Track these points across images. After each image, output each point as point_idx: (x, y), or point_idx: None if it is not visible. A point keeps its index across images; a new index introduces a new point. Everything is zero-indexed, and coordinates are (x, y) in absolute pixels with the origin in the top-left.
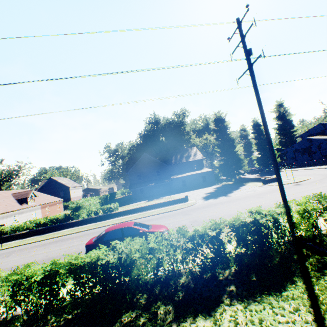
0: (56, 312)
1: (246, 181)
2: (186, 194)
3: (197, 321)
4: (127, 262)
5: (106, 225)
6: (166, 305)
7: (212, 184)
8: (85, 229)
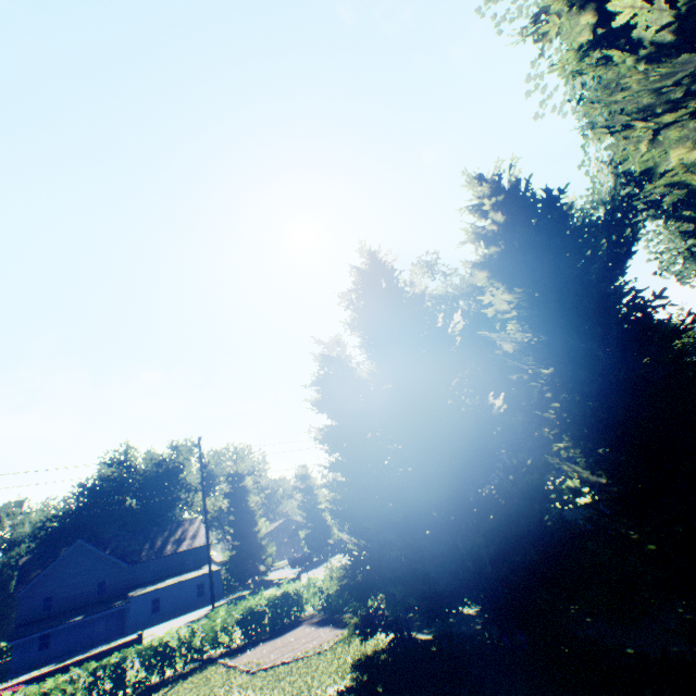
0: None
1: (268, 586)
2: (152, 630)
3: None
4: None
5: None
6: None
7: (217, 598)
8: None
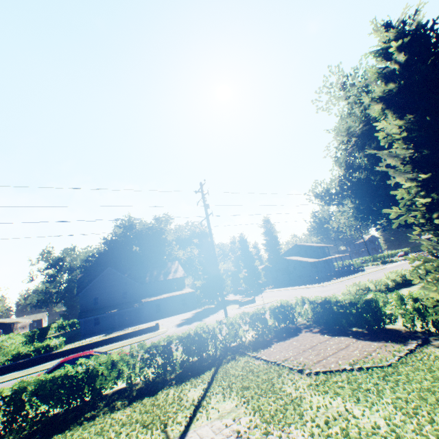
0: (13, 434)
1: (228, 304)
2: (160, 322)
3: (144, 401)
4: (94, 373)
5: (43, 368)
6: (123, 401)
7: (194, 308)
8: (7, 379)
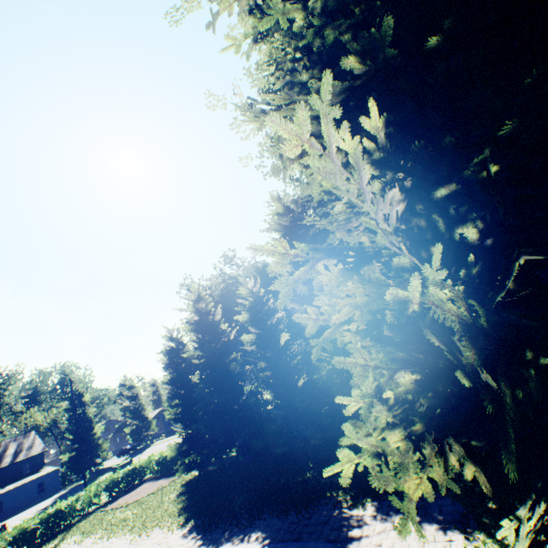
0: None
1: (104, 473)
2: None
3: None
4: None
5: None
6: None
7: (56, 491)
8: None
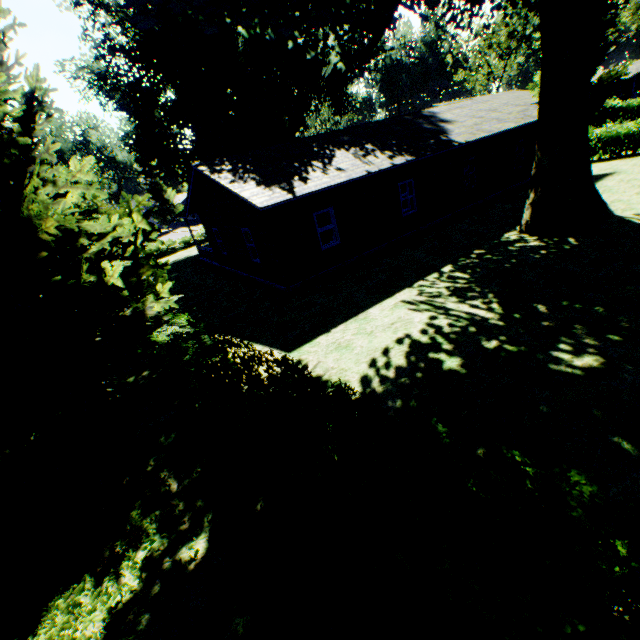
0: None
1: None
2: None
3: None
4: None
5: None
6: None
7: None
8: None
